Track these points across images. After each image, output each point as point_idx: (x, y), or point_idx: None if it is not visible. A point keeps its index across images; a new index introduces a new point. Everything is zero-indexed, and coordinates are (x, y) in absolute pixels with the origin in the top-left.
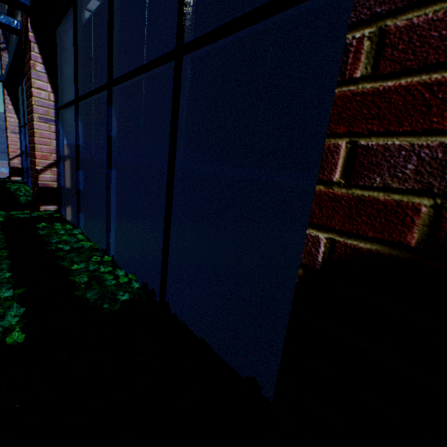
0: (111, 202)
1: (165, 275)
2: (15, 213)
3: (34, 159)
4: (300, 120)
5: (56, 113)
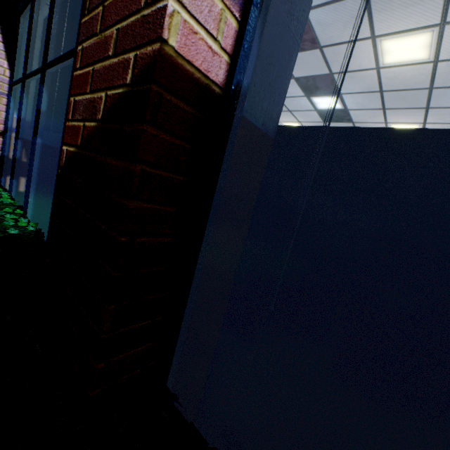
0: (34, 166)
1: None
2: None
3: None
4: None
5: (10, 88)
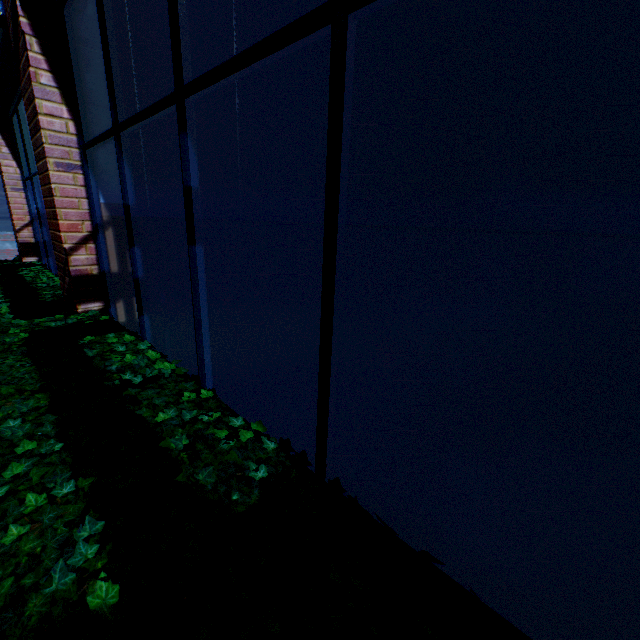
0: (200, 299)
1: (325, 430)
2: (41, 321)
3: (58, 233)
4: (632, 127)
5: (82, 154)
